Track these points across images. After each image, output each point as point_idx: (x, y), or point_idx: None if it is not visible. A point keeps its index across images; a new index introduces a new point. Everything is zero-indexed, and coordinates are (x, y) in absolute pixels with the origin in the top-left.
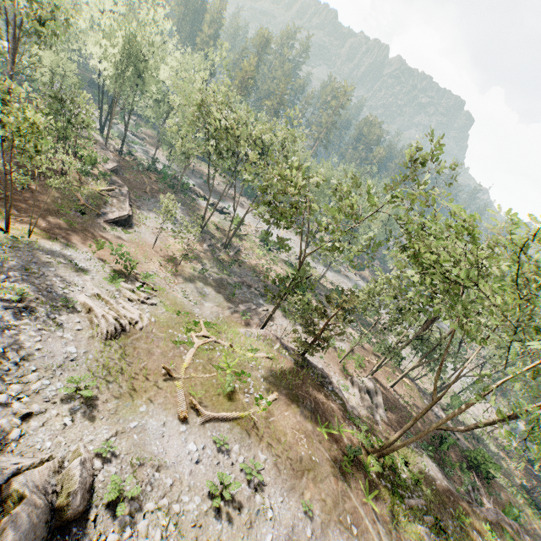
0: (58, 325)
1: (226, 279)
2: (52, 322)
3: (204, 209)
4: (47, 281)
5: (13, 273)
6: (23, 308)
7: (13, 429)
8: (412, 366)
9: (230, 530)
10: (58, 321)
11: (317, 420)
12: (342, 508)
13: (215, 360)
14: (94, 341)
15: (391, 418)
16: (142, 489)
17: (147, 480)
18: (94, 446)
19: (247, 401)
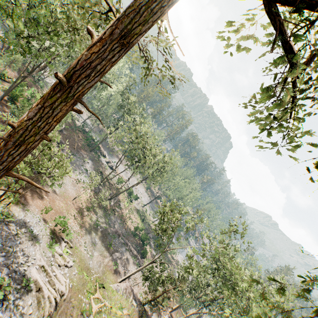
0: (19, 311)
1: (108, 229)
2: (16, 309)
3: (103, 165)
4: (15, 257)
5: None
6: None
7: None
8: (193, 312)
9: None
10: (20, 307)
11: None
12: None
13: None
14: None
15: None
16: None
17: None
18: None
19: None
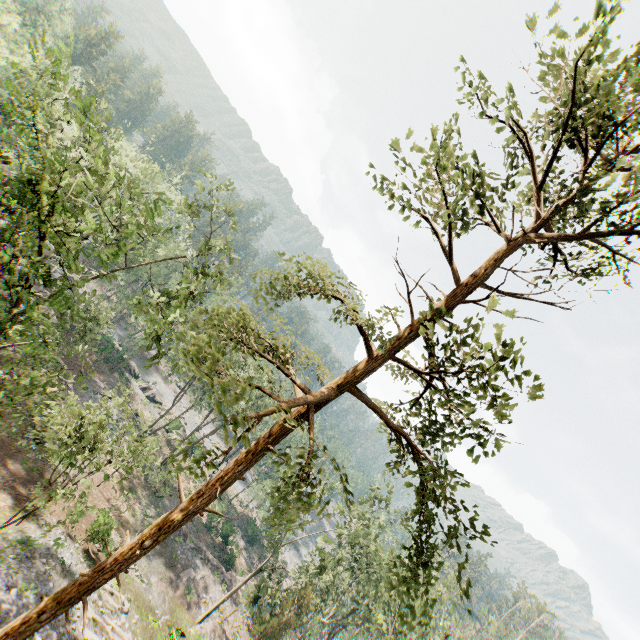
0: None
1: None
2: None
3: (137, 396)
4: None
5: None
6: None
7: None
8: None
9: None
10: None
11: None
12: None
13: None
14: None
15: None
16: None
17: None
18: None
19: None
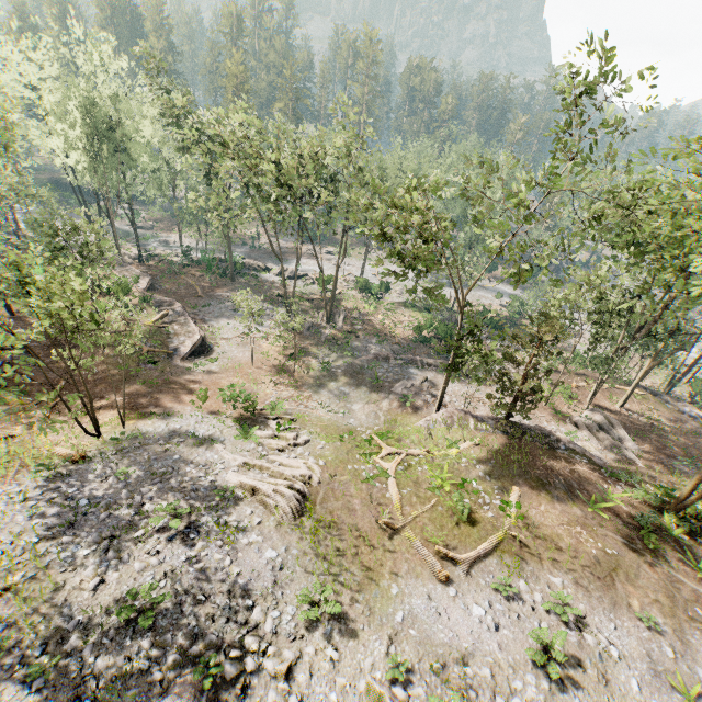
0: (234, 529)
1: (355, 363)
2: (226, 529)
3: (274, 284)
4: (183, 476)
5: (144, 488)
6: (185, 529)
7: (285, 698)
8: (643, 371)
9: (590, 699)
10: (232, 524)
11: (579, 498)
12: (681, 600)
13: (422, 480)
14: (284, 528)
15: (646, 448)
16: (467, 699)
17: (463, 683)
18: (380, 670)
19: (491, 515)
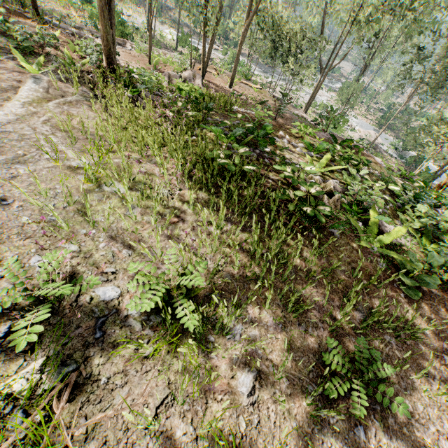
0: None
1: None
2: None
3: None
4: None
5: None
6: None
7: None
8: (241, 35)
9: None
10: None
11: None
12: None
13: None
14: None
15: None
16: None
17: None
18: None
19: None
